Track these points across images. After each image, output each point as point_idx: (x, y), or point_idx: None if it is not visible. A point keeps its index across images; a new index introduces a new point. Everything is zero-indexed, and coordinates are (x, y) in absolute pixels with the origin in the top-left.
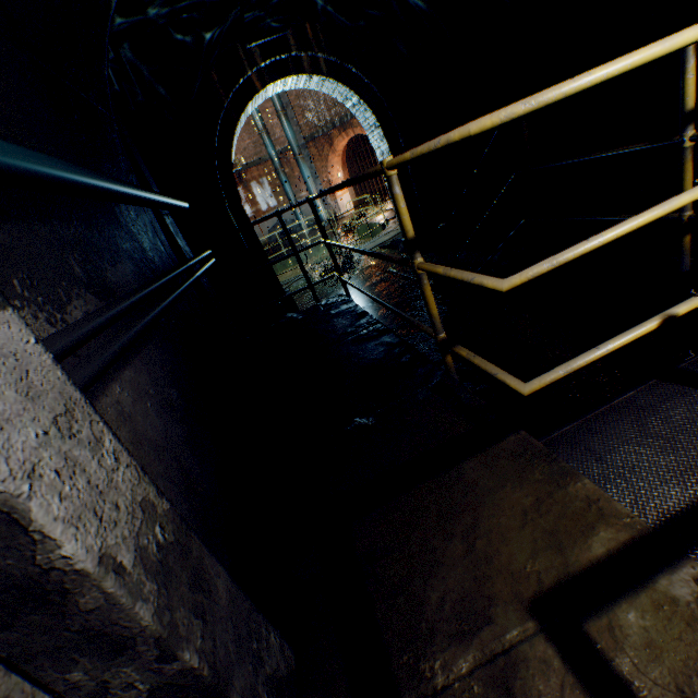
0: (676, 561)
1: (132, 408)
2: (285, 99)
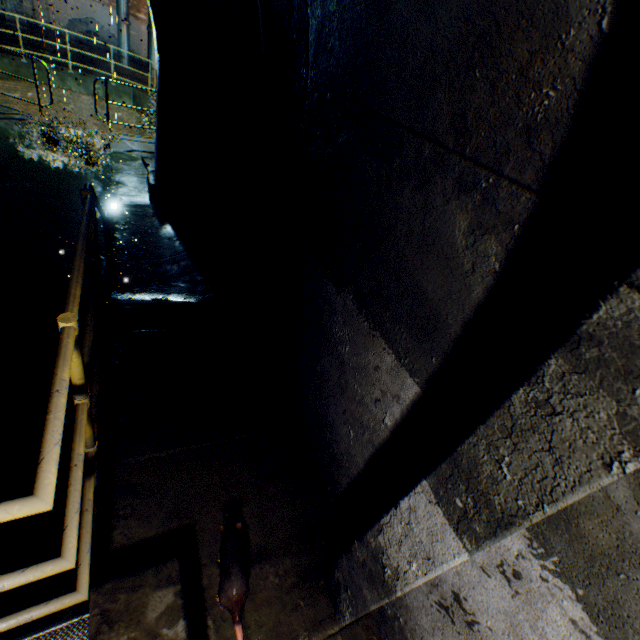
0: None
1: None
2: None
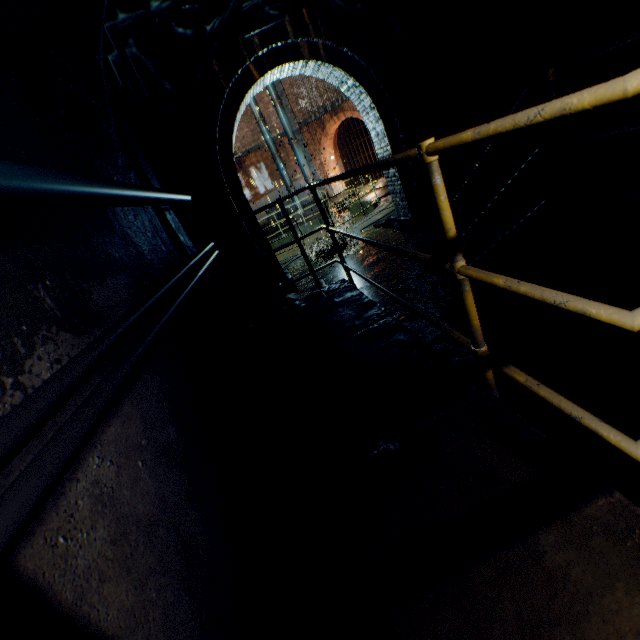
0: None
1: (115, 481)
2: (279, 88)
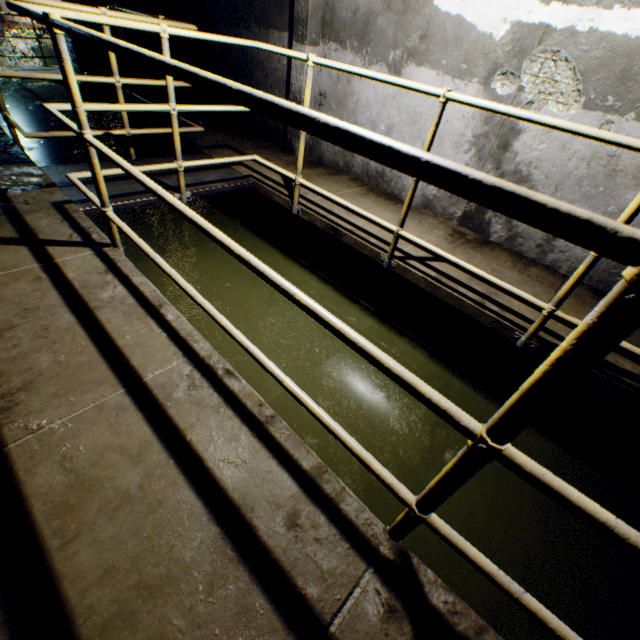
0: (54, 187)
1: None
2: None
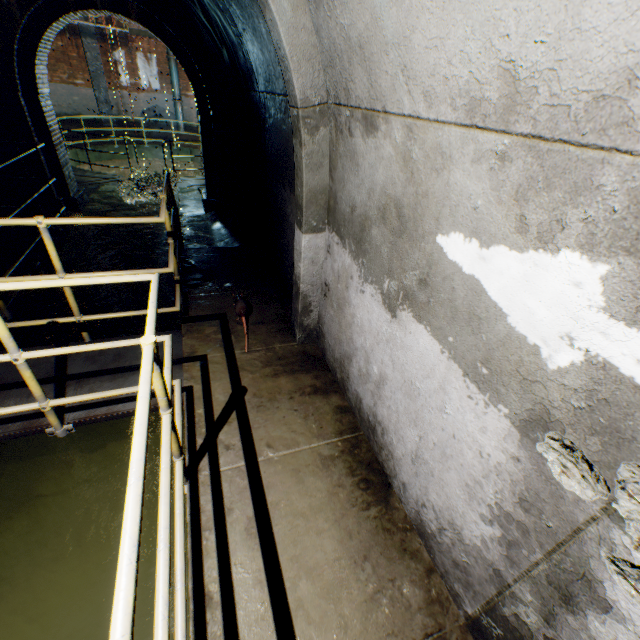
0: None
1: None
2: None
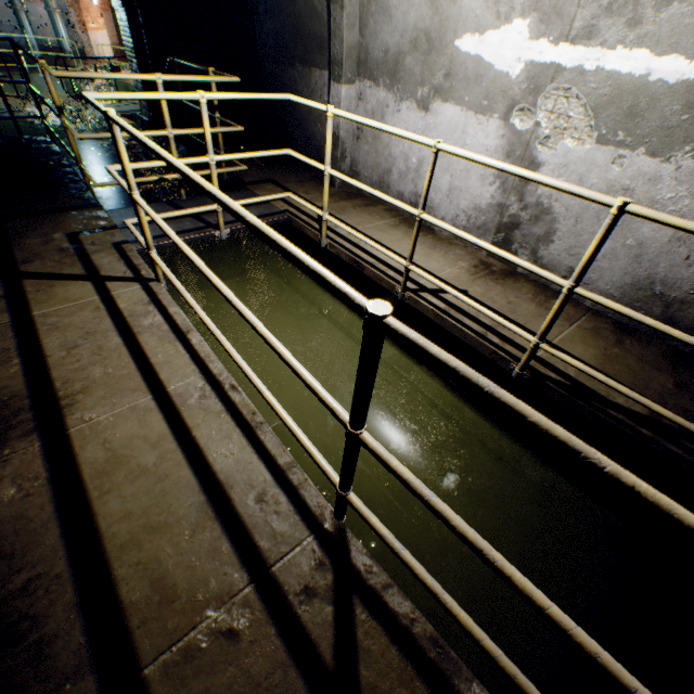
0: (116, 229)
1: None
2: None
